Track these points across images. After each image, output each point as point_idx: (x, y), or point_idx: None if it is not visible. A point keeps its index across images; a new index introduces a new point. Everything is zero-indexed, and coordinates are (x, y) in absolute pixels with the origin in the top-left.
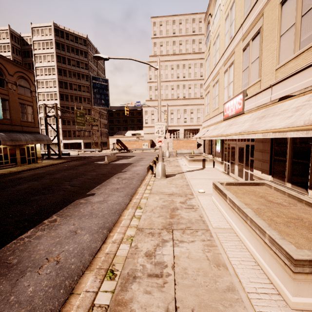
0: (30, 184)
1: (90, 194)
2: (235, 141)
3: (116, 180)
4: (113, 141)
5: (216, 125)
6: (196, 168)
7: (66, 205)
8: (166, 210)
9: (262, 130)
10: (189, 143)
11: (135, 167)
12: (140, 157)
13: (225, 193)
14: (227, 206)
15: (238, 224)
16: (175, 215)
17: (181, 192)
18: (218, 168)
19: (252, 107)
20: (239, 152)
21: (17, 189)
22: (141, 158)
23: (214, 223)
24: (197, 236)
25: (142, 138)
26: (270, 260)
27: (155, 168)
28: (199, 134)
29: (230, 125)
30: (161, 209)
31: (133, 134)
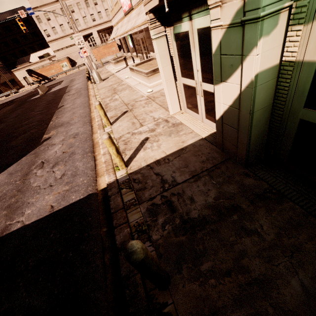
0: (4, 125)
1: (61, 106)
2: (137, 34)
3: (69, 97)
4: (22, 75)
5: (121, 22)
6: (122, 68)
7: (53, 114)
8: (111, 90)
9: (135, 26)
10: (110, 48)
11: (74, 86)
12: (69, 79)
13: (133, 68)
14: (136, 74)
15: (140, 78)
16: (116, 90)
17: (116, 82)
18: (137, 62)
19: (135, 4)
20: (142, 43)
21: (0, 129)
22: (71, 80)
23: (133, 84)
24: (126, 90)
25: (54, 58)
26: (146, 80)
27: (91, 80)
28: (113, 35)
29: (128, 22)
30: (108, 91)
31: (41, 56)
